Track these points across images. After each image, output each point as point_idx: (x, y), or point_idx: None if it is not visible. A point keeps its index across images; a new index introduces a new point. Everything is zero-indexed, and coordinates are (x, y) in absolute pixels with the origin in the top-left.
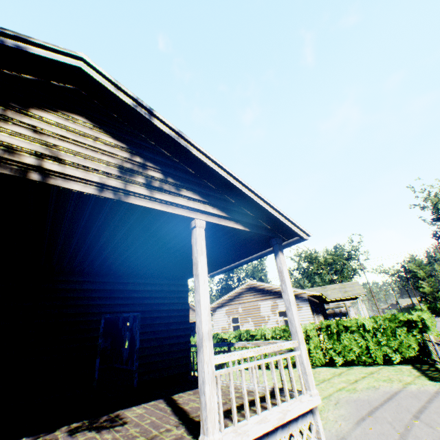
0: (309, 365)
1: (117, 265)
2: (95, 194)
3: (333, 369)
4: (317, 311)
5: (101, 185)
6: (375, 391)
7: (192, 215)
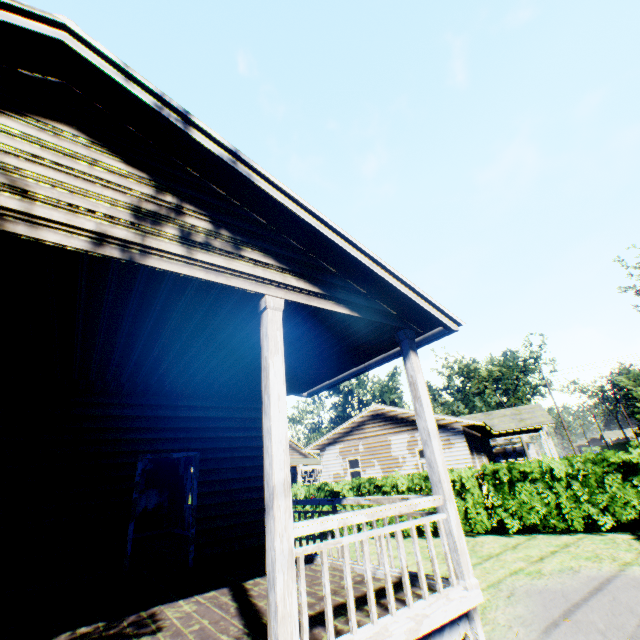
0: (462, 537)
1: (159, 378)
2: (86, 249)
3: (504, 539)
4: (479, 449)
5: (98, 237)
6: (573, 576)
7: (260, 289)
